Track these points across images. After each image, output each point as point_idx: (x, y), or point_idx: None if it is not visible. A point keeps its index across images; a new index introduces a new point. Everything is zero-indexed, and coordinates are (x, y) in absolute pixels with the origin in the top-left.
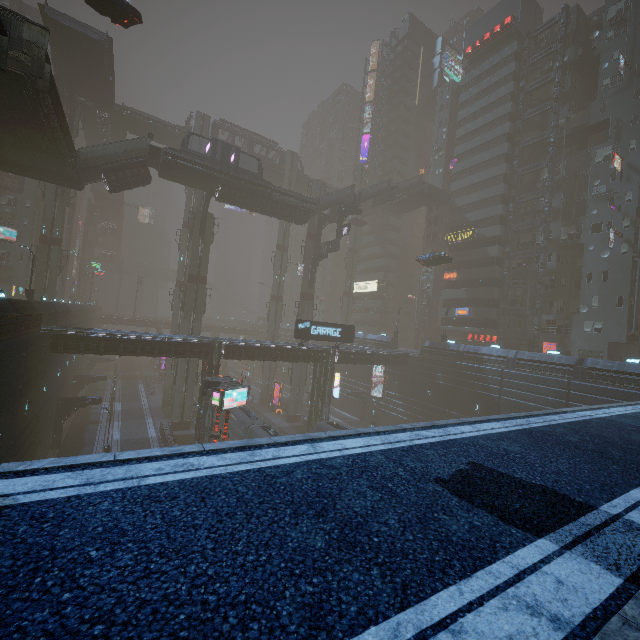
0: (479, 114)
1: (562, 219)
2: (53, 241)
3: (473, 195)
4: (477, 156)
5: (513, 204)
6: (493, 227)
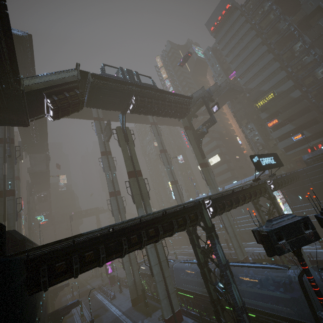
0: (236, 46)
1: None
2: (7, 193)
3: (259, 78)
4: (248, 61)
5: (290, 67)
6: (286, 83)
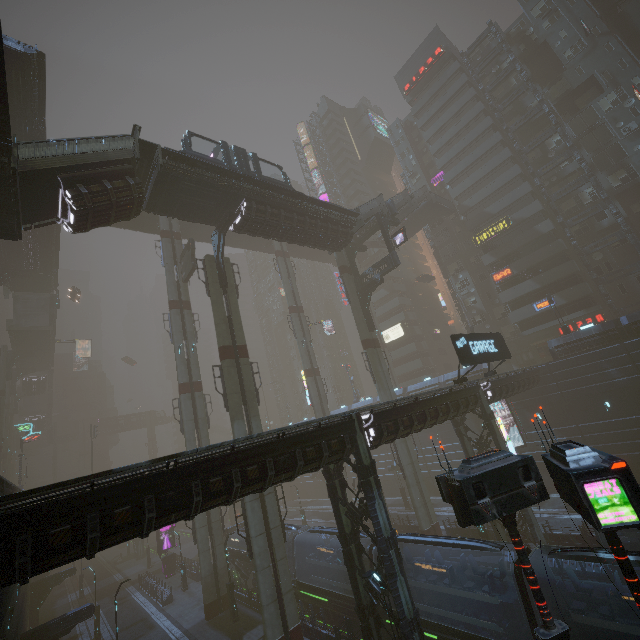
0: (447, 126)
1: (601, 170)
2: None
3: (484, 189)
4: (467, 157)
5: (538, 178)
6: (529, 205)
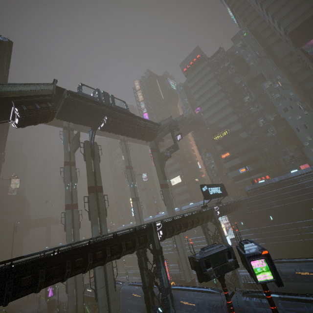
0: (202, 88)
1: (266, 112)
2: None
3: (217, 117)
4: (210, 102)
5: (240, 113)
6: (237, 125)
